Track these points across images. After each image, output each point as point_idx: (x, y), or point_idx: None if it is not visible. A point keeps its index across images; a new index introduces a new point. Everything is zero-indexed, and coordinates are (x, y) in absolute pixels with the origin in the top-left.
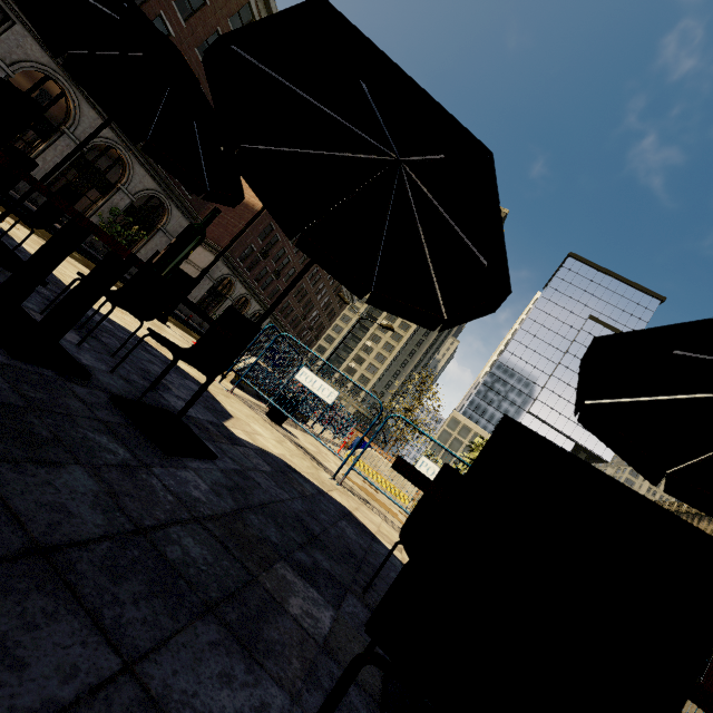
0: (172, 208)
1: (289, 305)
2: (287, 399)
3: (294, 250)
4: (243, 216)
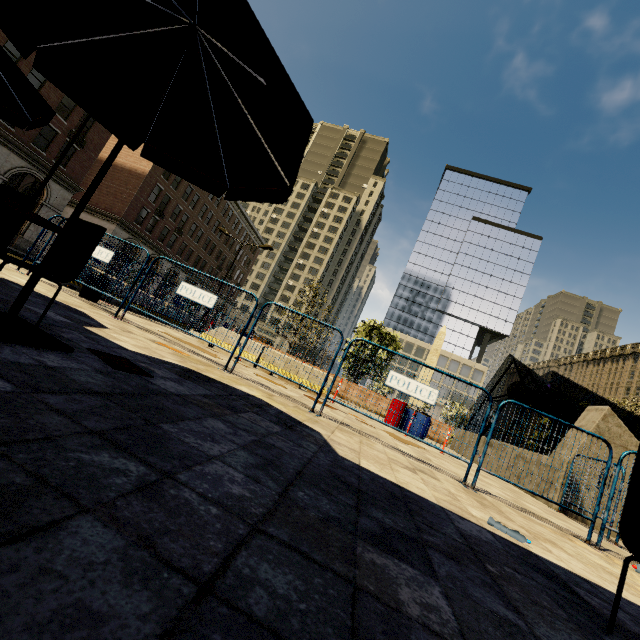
0: (49, 183)
1: (201, 259)
2: (93, 277)
3: (190, 206)
4: (128, 182)
